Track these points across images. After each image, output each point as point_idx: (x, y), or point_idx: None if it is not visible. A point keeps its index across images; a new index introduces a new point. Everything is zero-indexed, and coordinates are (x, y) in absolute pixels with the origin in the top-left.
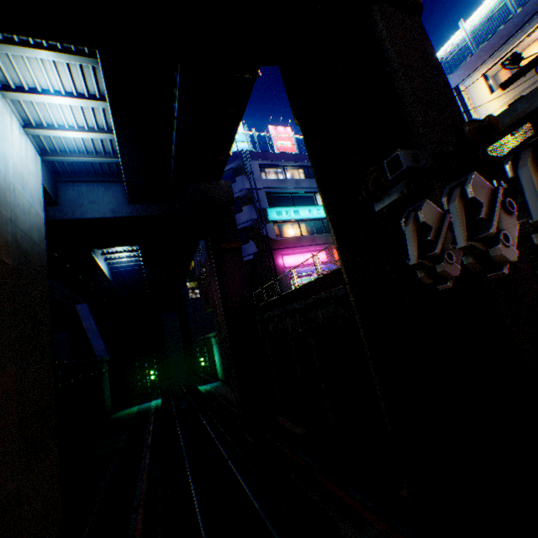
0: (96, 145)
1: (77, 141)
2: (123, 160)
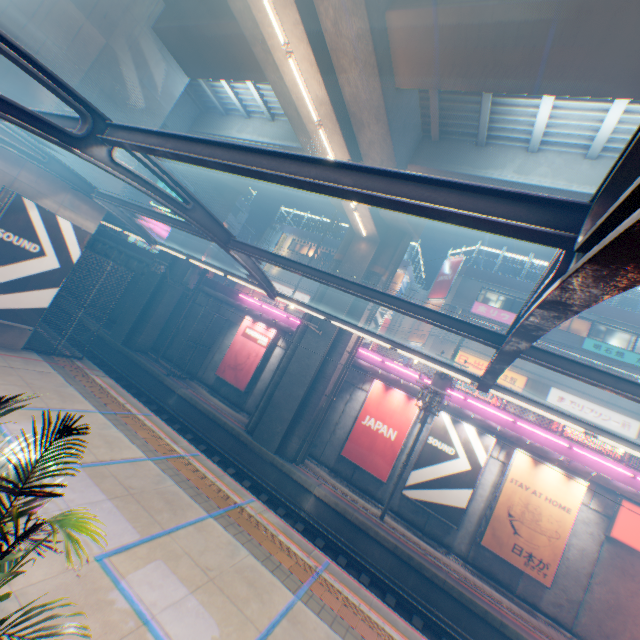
0: None
1: None
2: None
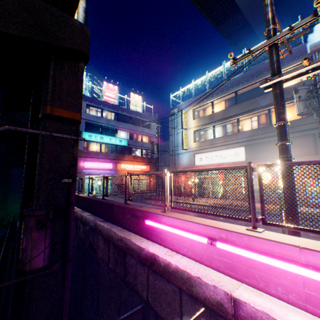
0: None
1: None
2: None
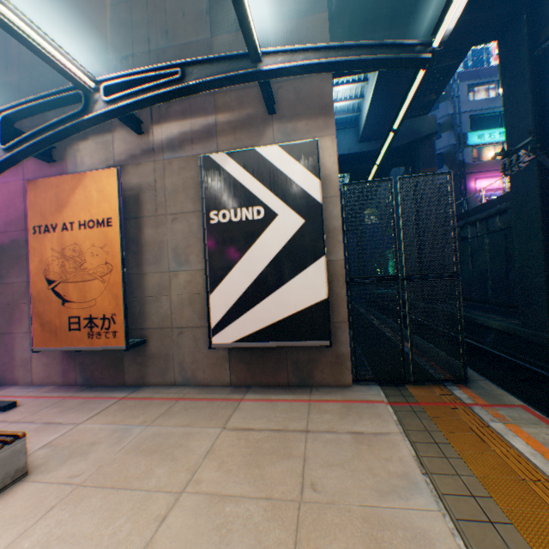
0: (347, 106)
1: (338, 107)
2: (366, 116)
